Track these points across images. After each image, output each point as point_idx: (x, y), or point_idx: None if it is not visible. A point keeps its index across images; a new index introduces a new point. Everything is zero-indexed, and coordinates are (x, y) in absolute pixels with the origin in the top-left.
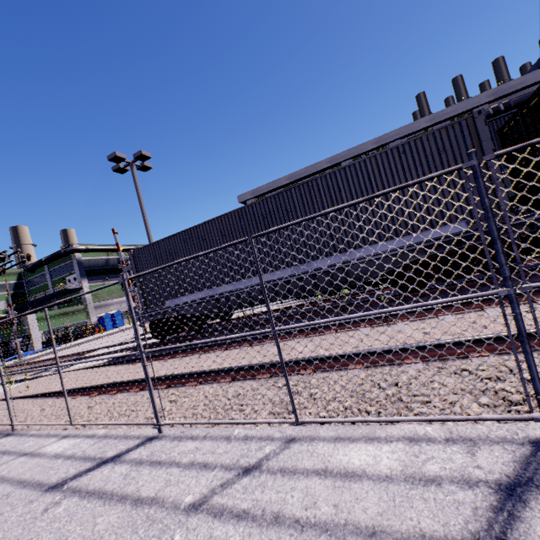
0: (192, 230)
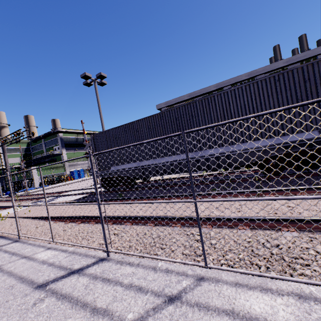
0: (130, 124)
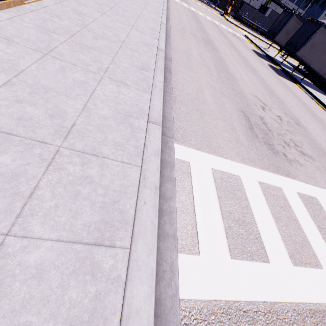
0: (253, 9)
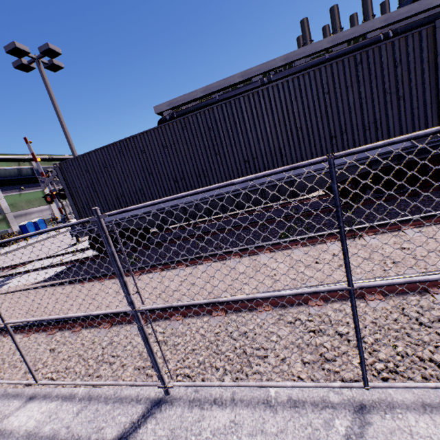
0: (128, 141)
